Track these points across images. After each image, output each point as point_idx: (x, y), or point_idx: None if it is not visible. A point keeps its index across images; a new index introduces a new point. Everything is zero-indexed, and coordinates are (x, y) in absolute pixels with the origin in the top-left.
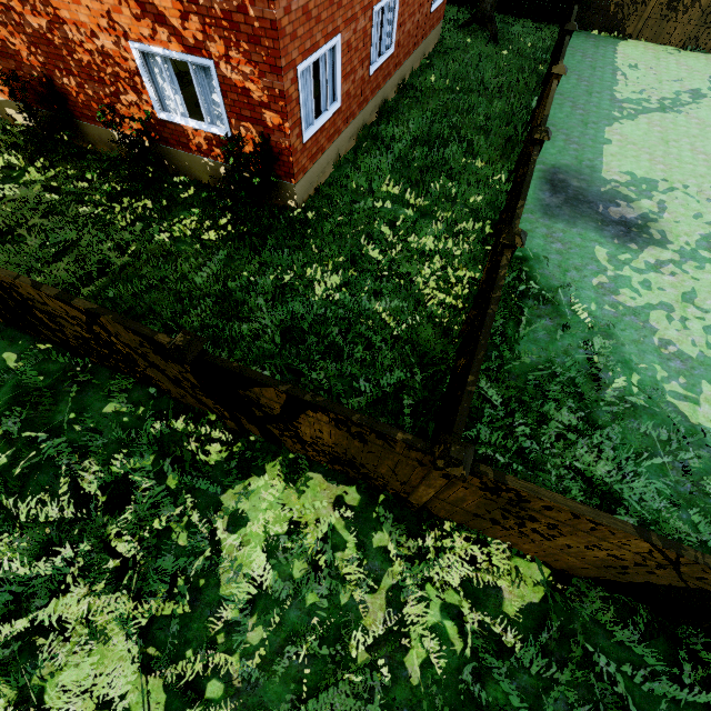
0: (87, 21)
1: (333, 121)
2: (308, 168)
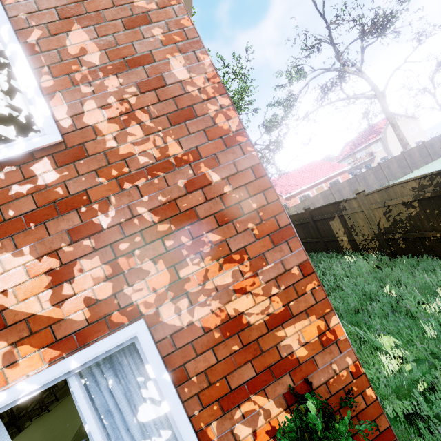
0: None
1: None
2: None
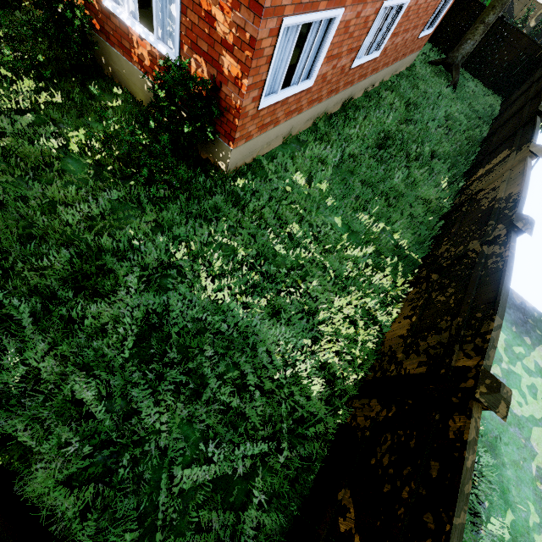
0: None
1: (299, 98)
2: (253, 136)
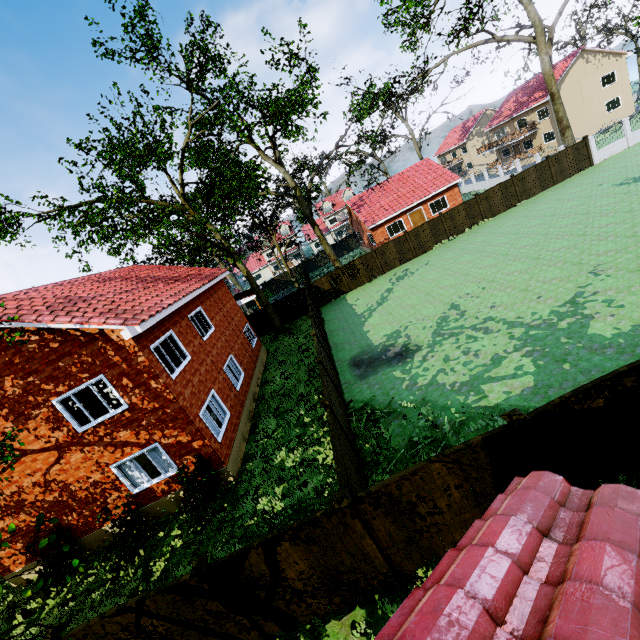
0: (84, 474)
1: (231, 422)
2: (229, 453)
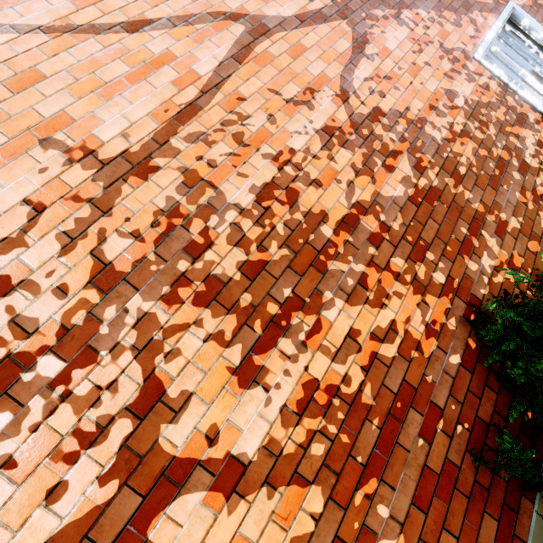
0: (435, 86)
1: None
2: None
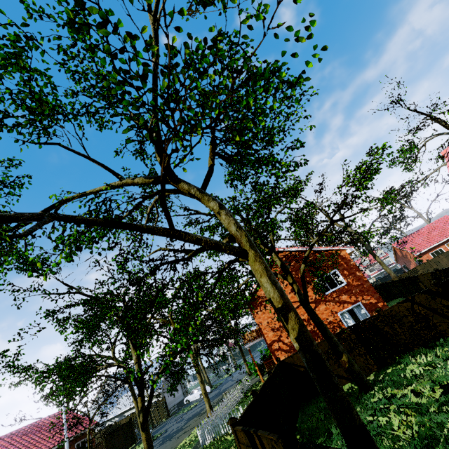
0: (325, 317)
1: None
2: None
